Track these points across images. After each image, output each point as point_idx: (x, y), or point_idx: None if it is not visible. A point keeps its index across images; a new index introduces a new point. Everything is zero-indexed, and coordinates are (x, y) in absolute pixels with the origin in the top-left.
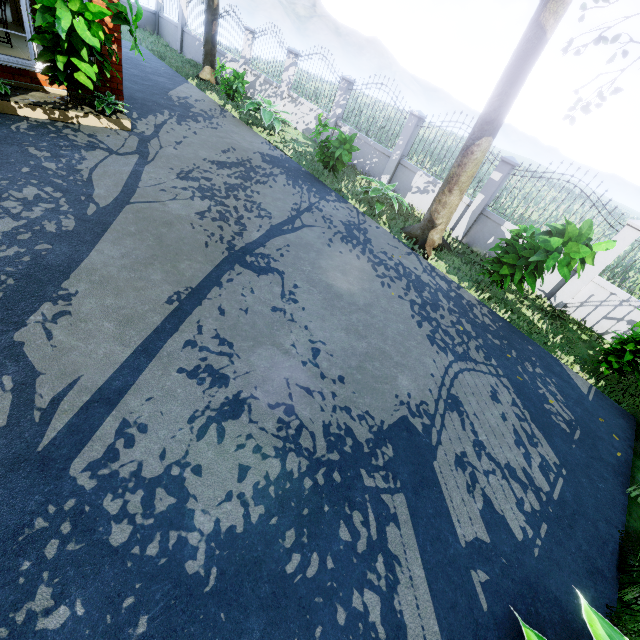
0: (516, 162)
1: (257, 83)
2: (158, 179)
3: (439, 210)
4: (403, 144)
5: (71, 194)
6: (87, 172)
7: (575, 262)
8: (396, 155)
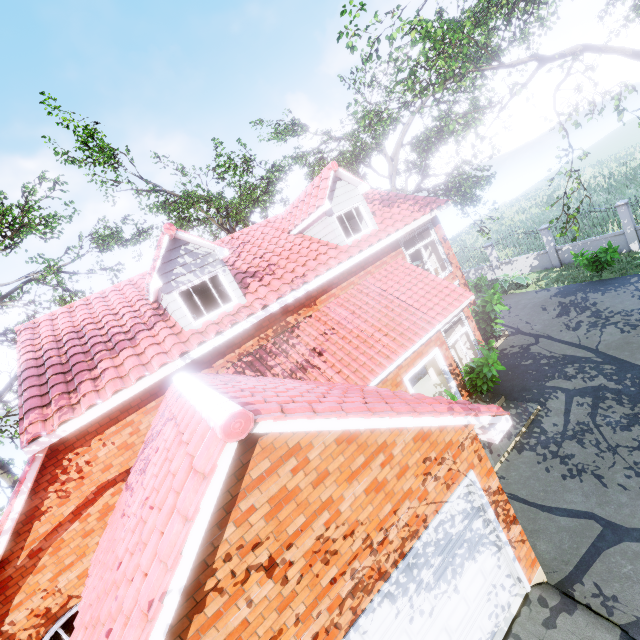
0: None
1: (470, 275)
2: (572, 337)
3: None
4: (628, 221)
5: (577, 362)
6: (554, 354)
7: None
8: (628, 229)
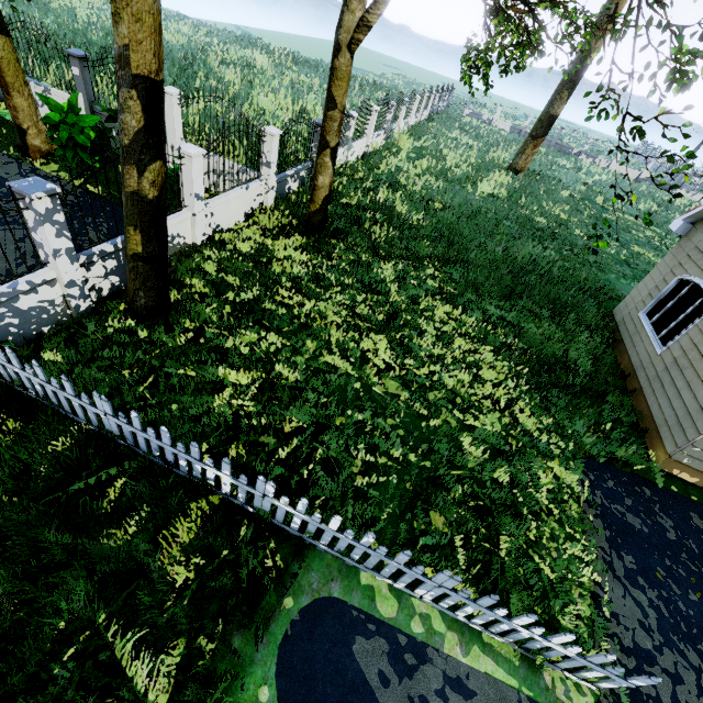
0: (79, 54)
1: None
2: None
3: (16, 115)
4: None
5: None
6: None
7: (90, 130)
8: None
